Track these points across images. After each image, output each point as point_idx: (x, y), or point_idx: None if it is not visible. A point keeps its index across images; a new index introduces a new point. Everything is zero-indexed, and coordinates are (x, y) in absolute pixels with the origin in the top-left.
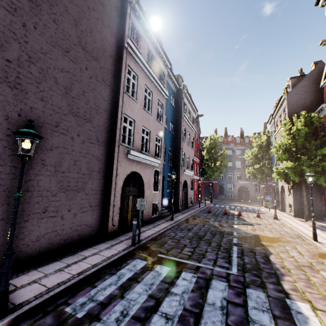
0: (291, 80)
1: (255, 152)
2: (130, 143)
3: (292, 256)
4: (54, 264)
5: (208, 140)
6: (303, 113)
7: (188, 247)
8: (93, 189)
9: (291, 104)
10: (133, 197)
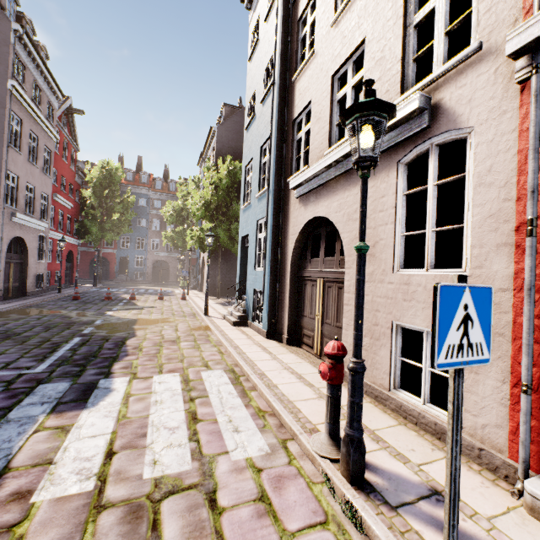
0: (225, 108)
1: (179, 207)
2: None
3: (163, 334)
4: None
5: (97, 170)
6: (229, 159)
7: None
8: None
9: (221, 143)
10: None
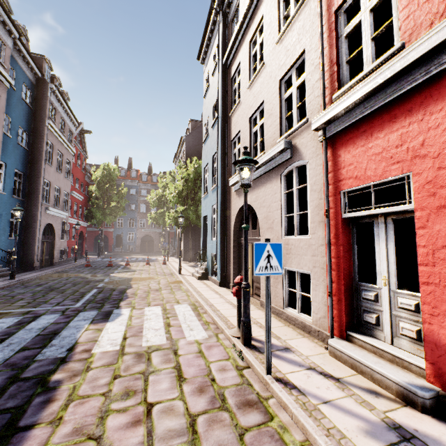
0: (191, 122)
1: (160, 194)
2: None
3: (150, 286)
4: None
5: (100, 171)
6: (195, 159)
7: (26, 300)
8: None
9: (189, 147)
10: None
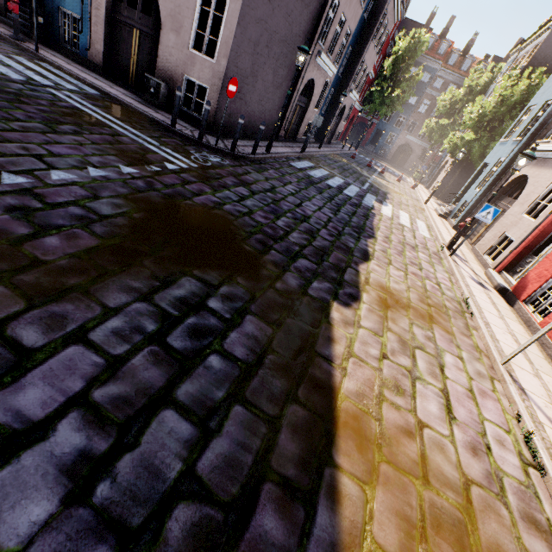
0: None
1: (457, 98)
2: (323, 39)
3: (401, 200)
4: (264, 142)
5: (407, 41)
6: (539, 72)
7: (337, 170)
8: (284, 90)
9: (548, 43)
10: (299, 109)
